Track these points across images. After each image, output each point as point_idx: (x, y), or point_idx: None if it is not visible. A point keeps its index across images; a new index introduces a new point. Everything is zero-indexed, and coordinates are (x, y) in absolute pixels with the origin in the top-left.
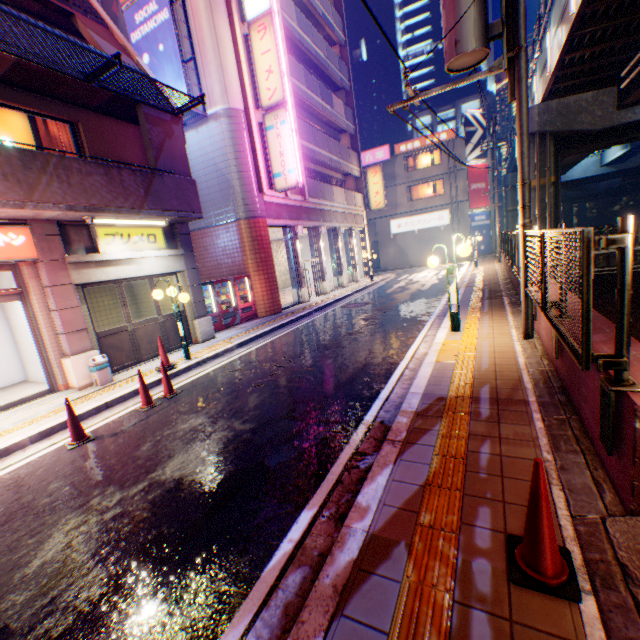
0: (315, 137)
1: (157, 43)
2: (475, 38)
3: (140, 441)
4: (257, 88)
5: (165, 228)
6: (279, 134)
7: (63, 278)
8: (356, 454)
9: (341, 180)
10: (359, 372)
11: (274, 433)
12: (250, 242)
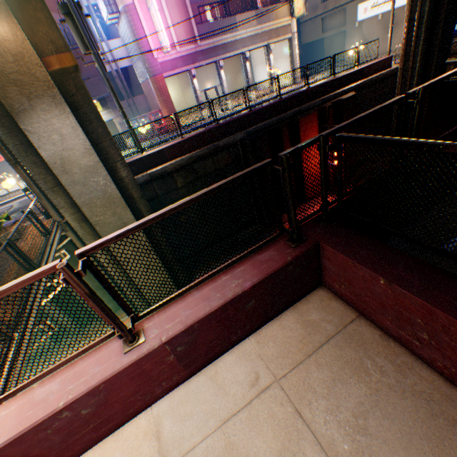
0: None
1: None
2: (82, 49)
3: None
4: None
5: (102, 101)
6: (153, 14)
7: None
8: None
9: None
10: None
11: None
12: (156, 91)
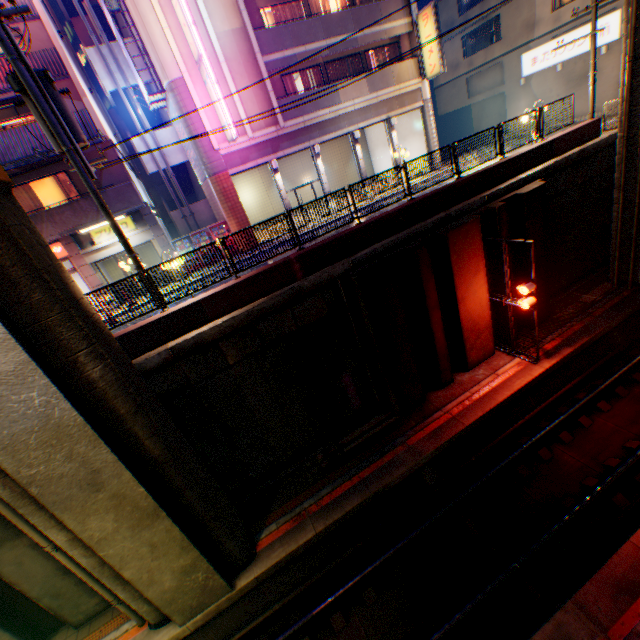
0: (296, 34)
1: (120, 41)
2: (54, 145)
3: None
4: (188, 44)
5: (135, 214)
6: (210, 89)
7: (83, 262)
8: None
9: (389, 44)
10: None
11: None
12: (218, 195)
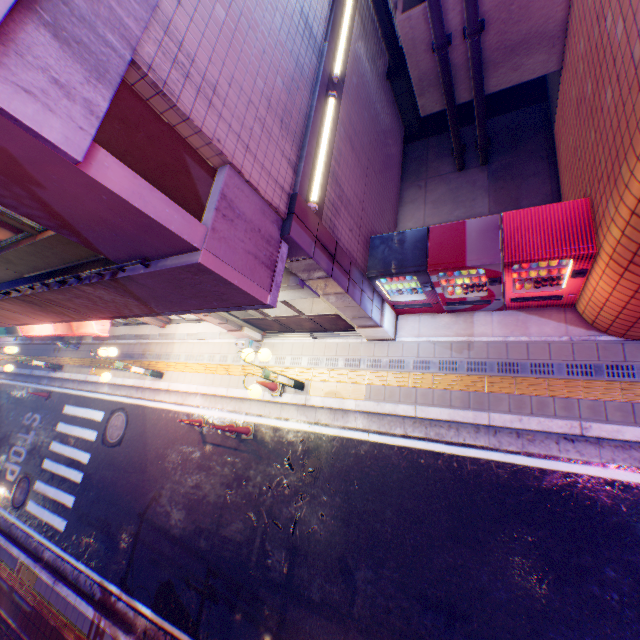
0: None
1: None
2: None
3: (197, 469)
4: None
5: None
6: None
7: None
8: (173, 637)
9: None
10: (270, 639)
11: (194, 570)
12: None
